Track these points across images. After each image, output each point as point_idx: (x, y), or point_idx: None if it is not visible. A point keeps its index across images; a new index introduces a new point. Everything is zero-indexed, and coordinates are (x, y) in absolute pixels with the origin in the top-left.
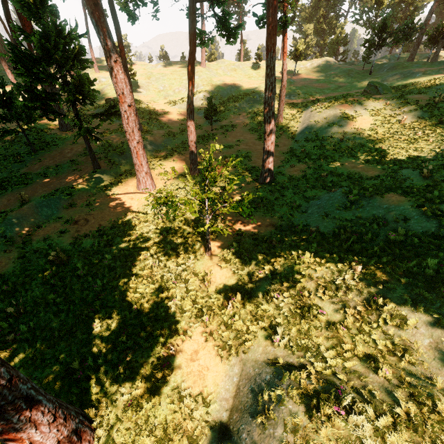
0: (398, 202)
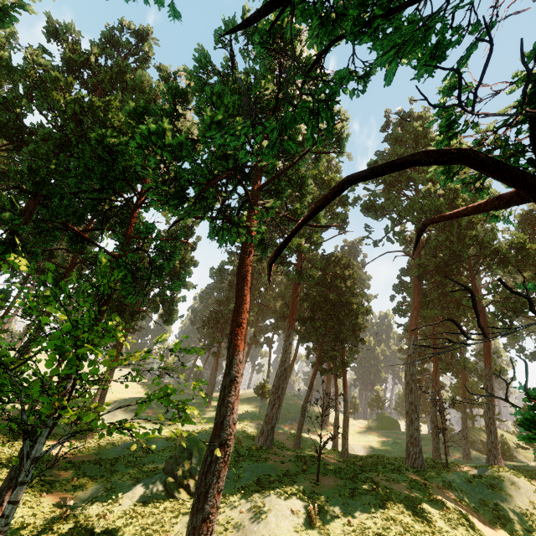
0: (161, 439)
